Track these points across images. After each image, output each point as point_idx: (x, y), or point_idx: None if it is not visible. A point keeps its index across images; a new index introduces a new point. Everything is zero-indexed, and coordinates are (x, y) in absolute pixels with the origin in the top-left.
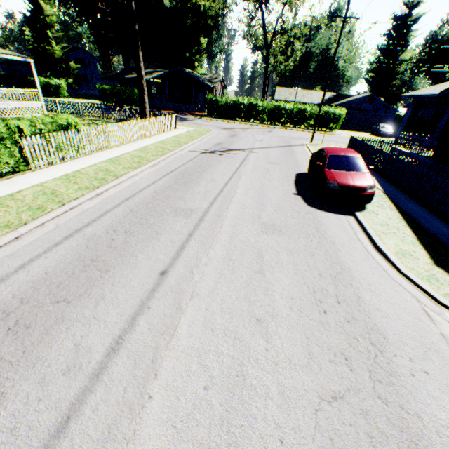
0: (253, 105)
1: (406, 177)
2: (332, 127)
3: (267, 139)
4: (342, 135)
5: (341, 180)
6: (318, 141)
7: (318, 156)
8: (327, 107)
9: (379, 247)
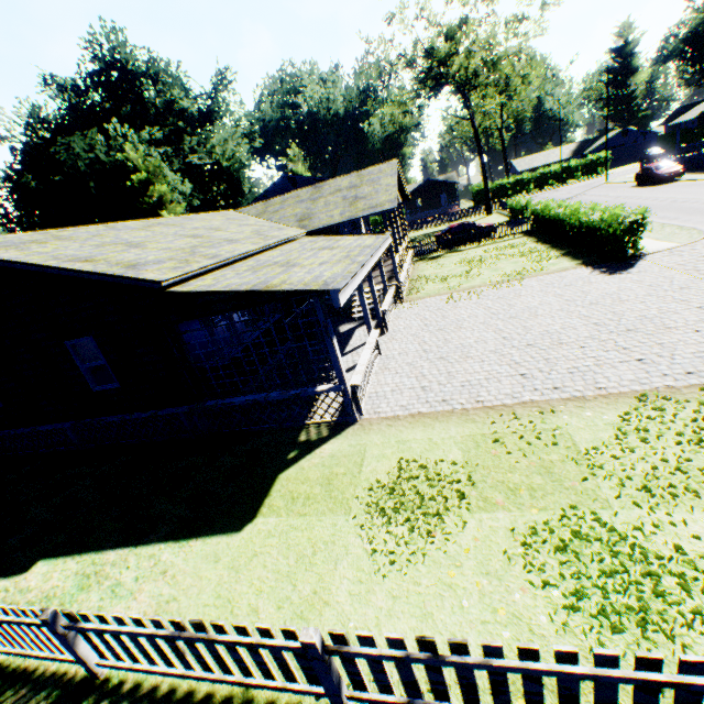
0: (518, 181)
1: (695, 164)
2: (600, 170)
3: (571, 192)
4: (615, 172)
5: (666, 172)
6: (607, 180)
7: (643, 171)
8: (590, 156)
9: (696, 180)
